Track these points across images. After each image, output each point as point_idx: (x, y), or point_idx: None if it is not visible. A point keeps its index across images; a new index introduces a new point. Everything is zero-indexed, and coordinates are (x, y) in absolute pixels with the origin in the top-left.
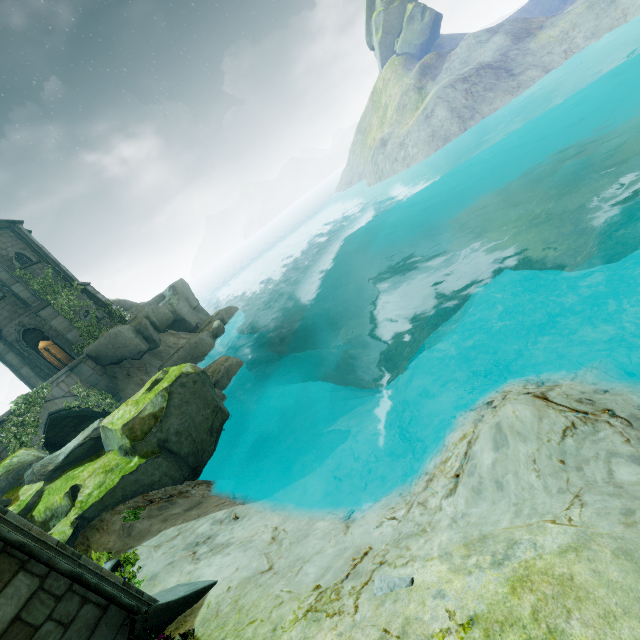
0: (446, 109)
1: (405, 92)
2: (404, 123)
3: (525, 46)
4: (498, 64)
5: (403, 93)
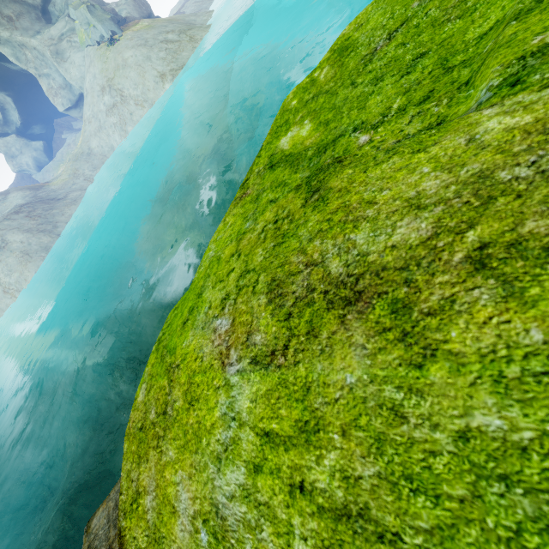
0: (20, 233)
1: None
2: None
3: (48, 189)
4: (37, 200)
5: None
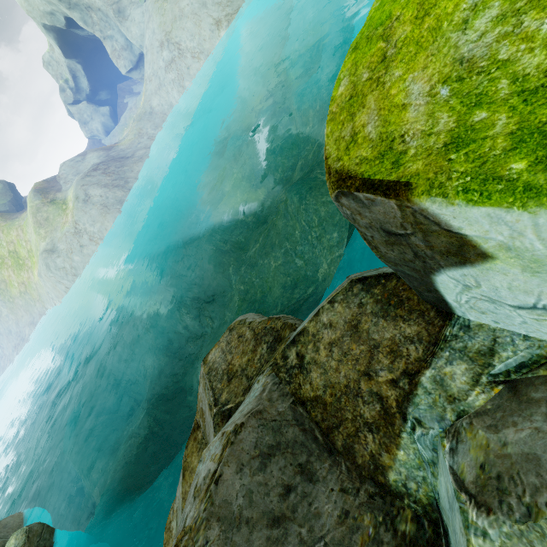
0: (99, 188)
1: (36, 211)
2: (61, 224)
3: (117, 149)
4: (110, 159)
5: (35, 213)
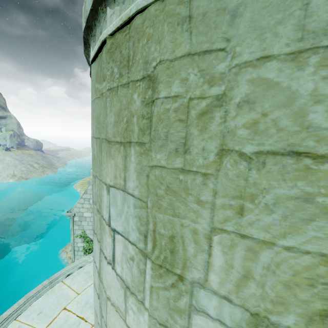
0: None
1: None
2: None
3: None
4: None
5: None
